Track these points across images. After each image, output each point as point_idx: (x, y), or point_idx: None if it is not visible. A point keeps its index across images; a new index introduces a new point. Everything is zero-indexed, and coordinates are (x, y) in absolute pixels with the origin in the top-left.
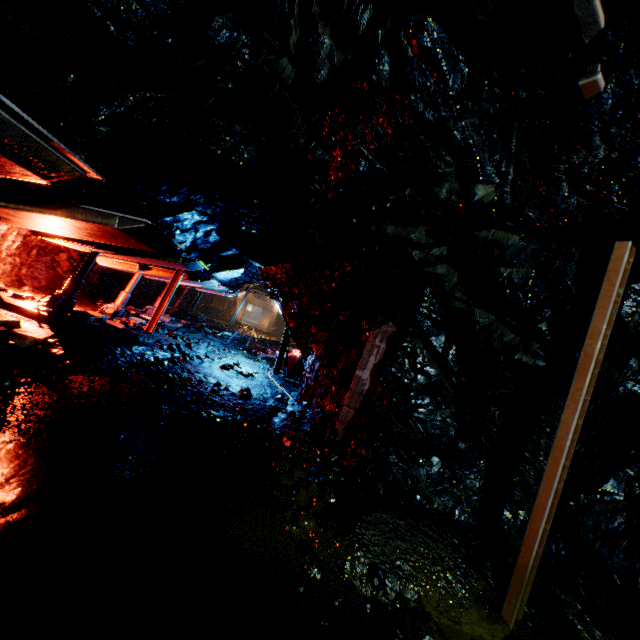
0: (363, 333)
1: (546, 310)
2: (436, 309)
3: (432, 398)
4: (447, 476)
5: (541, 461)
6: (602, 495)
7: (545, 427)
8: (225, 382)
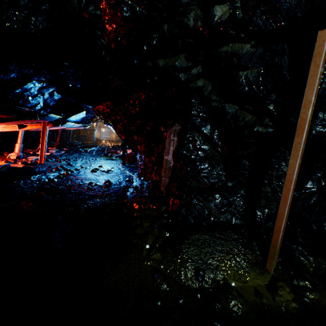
0: (163, 134)
1: (272, 95)
2: (201, 110)
3: (209, 163)
4: (225, 203)
5: (274, 183)
6: (305, 190)
7: (275, 165)
8: (95, 180)
